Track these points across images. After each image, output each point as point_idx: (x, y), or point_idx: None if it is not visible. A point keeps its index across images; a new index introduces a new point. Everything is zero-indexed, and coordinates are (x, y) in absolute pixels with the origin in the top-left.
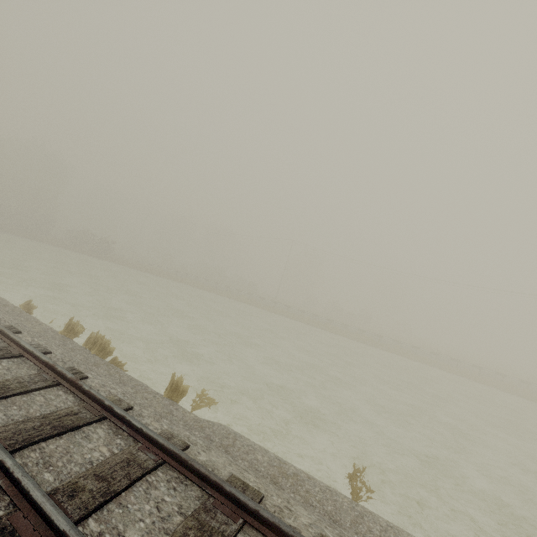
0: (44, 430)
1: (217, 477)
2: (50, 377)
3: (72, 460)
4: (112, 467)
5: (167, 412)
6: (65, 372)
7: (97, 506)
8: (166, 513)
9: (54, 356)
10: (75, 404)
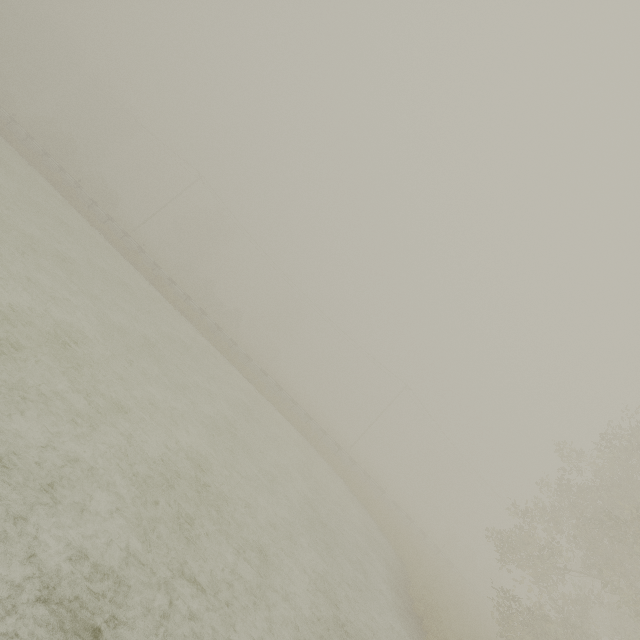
0: None
1: None
2: None
3: None
4: None
5: None
6: None
7: None
8: None
9: None
10: None
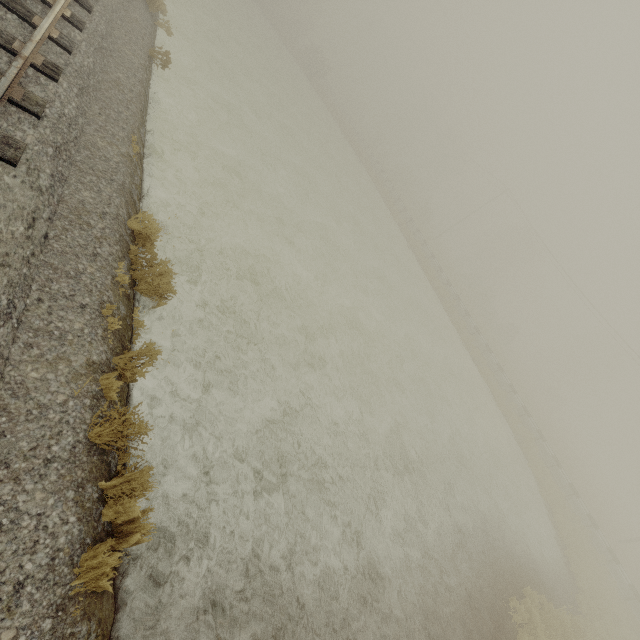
0: None
1: None
2: None
3: None
4: None
5: None
6: None
7: None
8: None
9: None
10: None
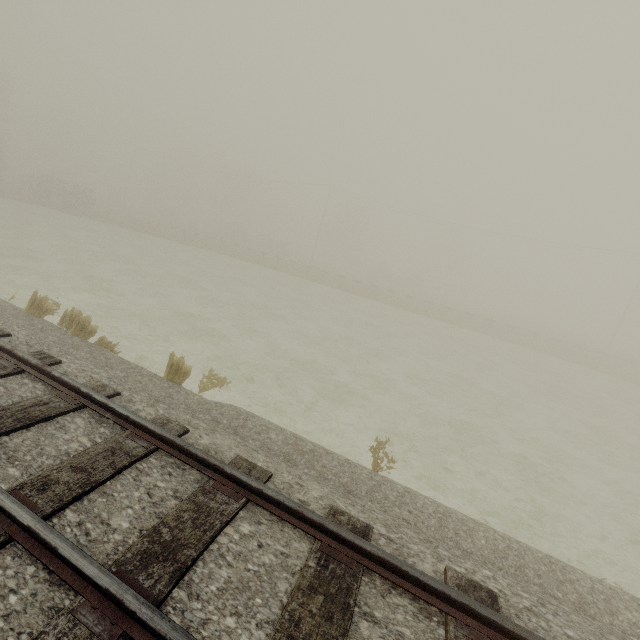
0: (4, 424)
1: (218, 460)
2: (10, 364)
3: (44, 453)
4: (92, 458)
5: (166, 396)
6: (27, 358)
7: (75, 497)
8: (159, 498)
9: (15, 339)
10: (45, 393)
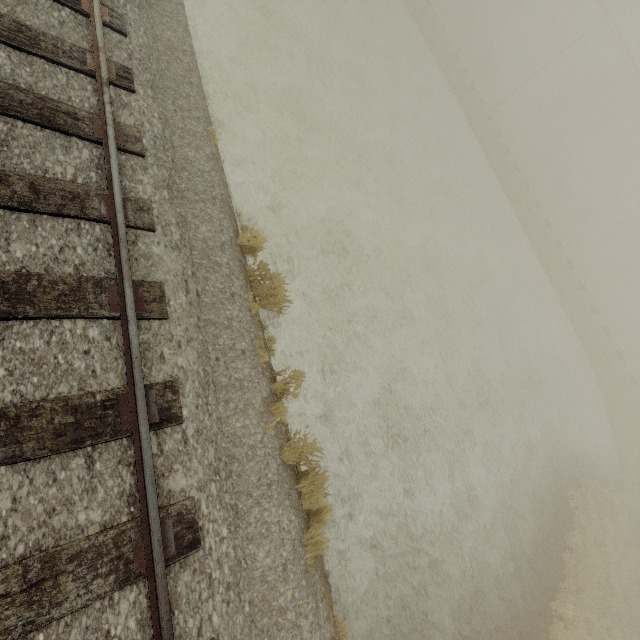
0: None
1: None
2: None
3: None
4: None
5: None
6: None
7: None
8: None
9: None
10: None
